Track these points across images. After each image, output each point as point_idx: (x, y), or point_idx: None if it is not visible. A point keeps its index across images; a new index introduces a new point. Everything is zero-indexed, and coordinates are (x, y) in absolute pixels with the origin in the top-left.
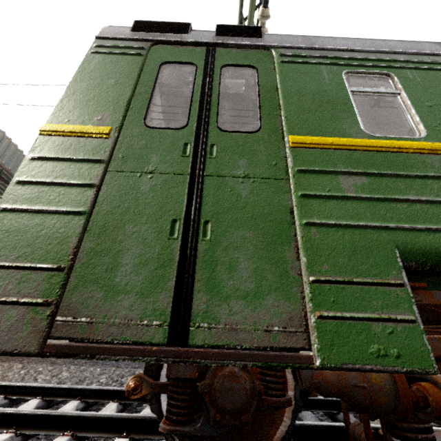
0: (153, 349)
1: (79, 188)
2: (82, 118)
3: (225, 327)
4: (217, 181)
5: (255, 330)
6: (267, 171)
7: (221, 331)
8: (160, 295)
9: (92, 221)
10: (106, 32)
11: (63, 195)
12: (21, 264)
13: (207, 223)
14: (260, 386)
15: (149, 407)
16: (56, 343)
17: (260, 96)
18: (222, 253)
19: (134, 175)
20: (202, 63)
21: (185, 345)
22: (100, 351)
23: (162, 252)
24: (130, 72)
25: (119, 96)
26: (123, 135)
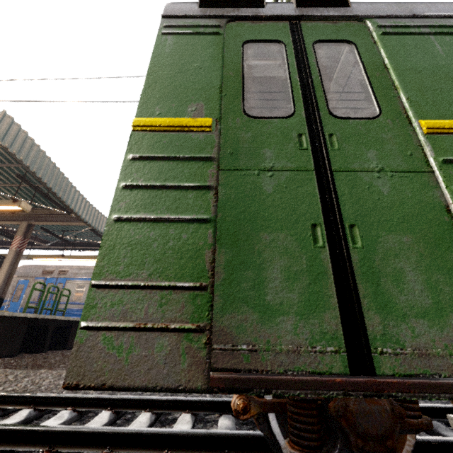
0: (337, 381)
1: (195, 191)
2: (174, 110)
3: (414, 352)
4: (349, 177)
5: (450, 355)
6: (403, 163)
7: (410, 357)
8: (324, 315)
9: (219, 229)
10: (171, 9)
11: (180, 200)
12: (156, 283)
13: (351, 227)
14: (400, 408)
15: (224, 418)
16: (221, 376)
17: (368, 75)
18: (382, 263)
19: (250, 173)
20: (289, 39)
21: (372, 375)
22: (276, 385)
23: (311, 263)
24: (212, 53)
25: (208, 83)
26: (225, 127)
